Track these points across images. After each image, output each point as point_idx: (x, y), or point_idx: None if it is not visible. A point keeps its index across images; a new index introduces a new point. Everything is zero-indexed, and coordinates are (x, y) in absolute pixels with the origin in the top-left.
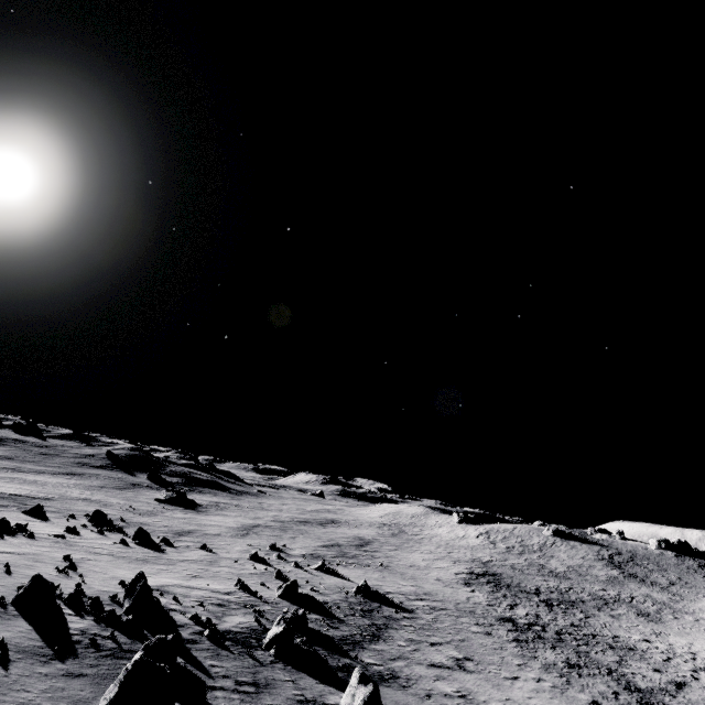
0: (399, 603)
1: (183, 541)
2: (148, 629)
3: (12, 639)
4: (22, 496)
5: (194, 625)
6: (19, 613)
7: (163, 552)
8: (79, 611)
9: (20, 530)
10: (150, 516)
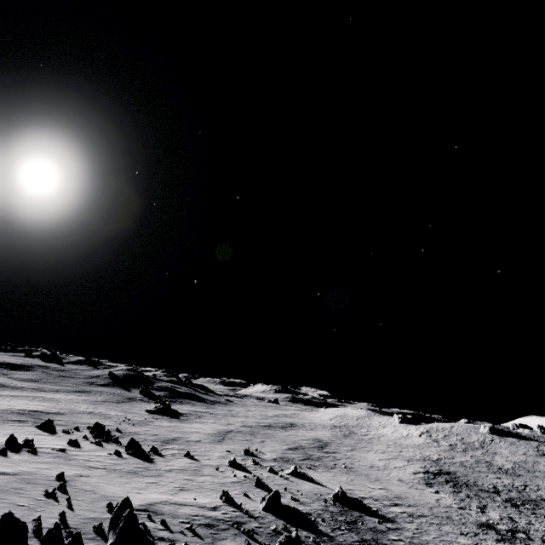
0: (377, 510)
1: (169, 449)
2: None
3: None
4: (39, 411)
5: None
6: None
7: (152, 462)
8: None
9: (26, 445)
10: (141, 425)
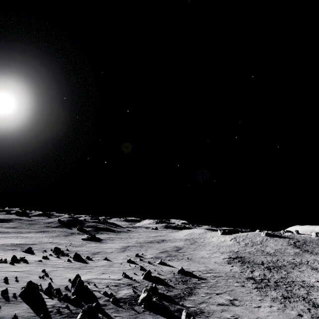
0: (199, 275)
1: (96, 257)
2: (83, 301)
3: (20, 313)
4: (22, 244)
5: (105, 297)
6: (22, 300)
7: (87, 263)
8: (51, 296)
9: (22, 260)
10: (80, 247)
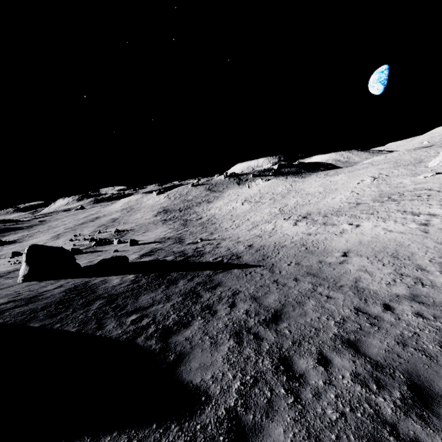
0: (130, 229)
1: None
2: None
3: None
4: None
5: None
6: None
7: None
8: None
9: None
10: None
